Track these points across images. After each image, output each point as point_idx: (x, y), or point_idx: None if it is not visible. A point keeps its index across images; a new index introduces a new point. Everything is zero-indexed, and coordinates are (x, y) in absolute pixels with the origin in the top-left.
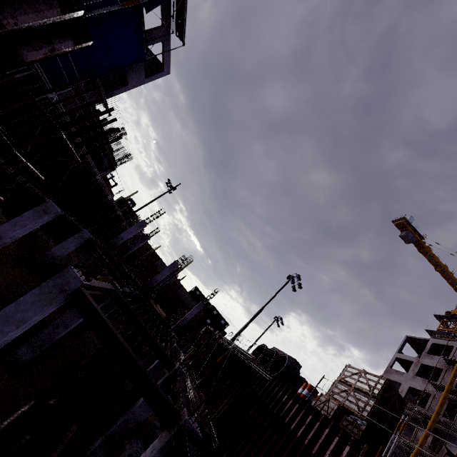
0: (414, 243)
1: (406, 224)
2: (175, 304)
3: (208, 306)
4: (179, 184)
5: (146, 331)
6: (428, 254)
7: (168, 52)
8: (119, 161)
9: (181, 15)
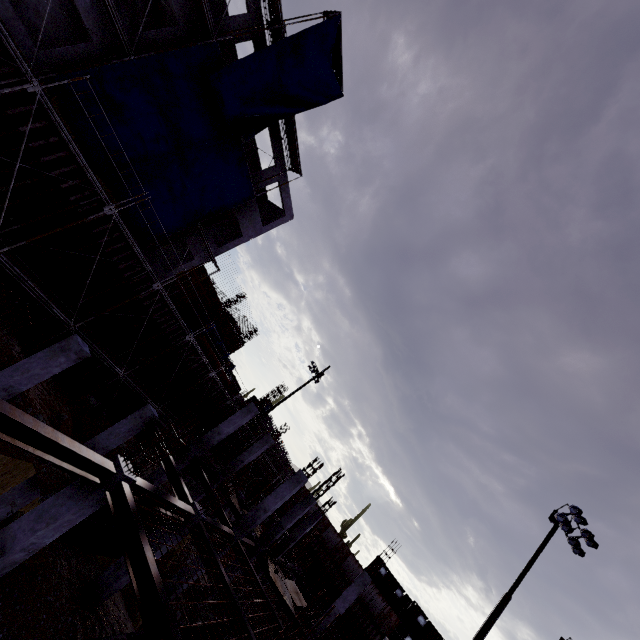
0: None
1: None
2: (338, 592)
3: (407, 604)
4: (328, 367)
5: (151, 581)
6: None
7: (287, 193)
8: (241, 338)
9: (293, 145)
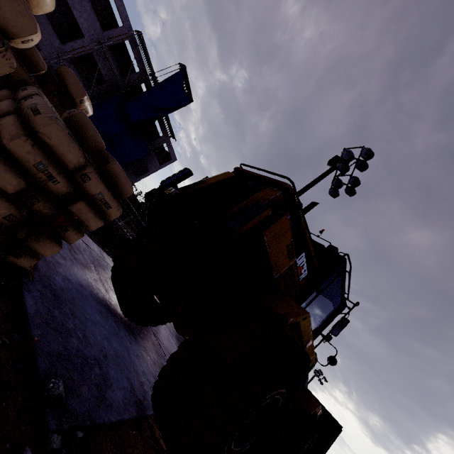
0: None
1: None
2: None
3: None
4: None
5: None
6: None
7: (172, 148)
8: None
9: (170, 127)
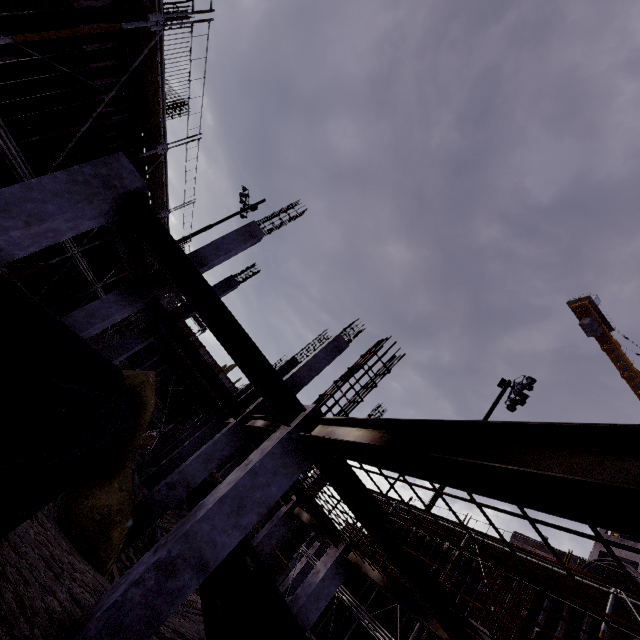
0: (596, 337)
1: (590, 307)
2: None
3: None
4: (263, 201)
5: None
6: (614, 353)
7: None
8: None
9: None
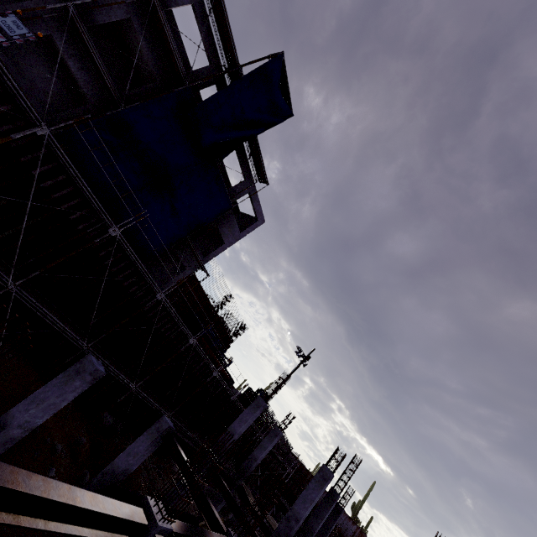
0: None
1: None
2: None
3: None
4: (313, 350)
5: None
6: None
7: (257, 201)
8: (233, 334)
9: (258, 161)
